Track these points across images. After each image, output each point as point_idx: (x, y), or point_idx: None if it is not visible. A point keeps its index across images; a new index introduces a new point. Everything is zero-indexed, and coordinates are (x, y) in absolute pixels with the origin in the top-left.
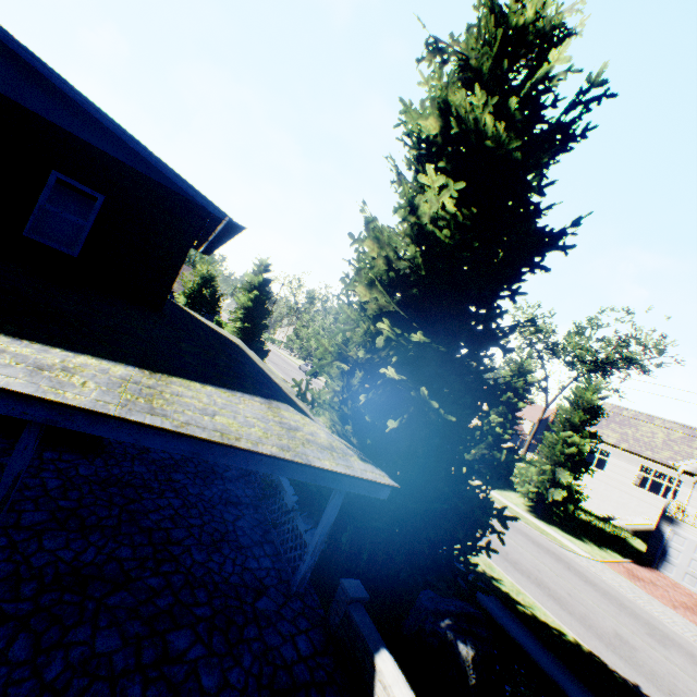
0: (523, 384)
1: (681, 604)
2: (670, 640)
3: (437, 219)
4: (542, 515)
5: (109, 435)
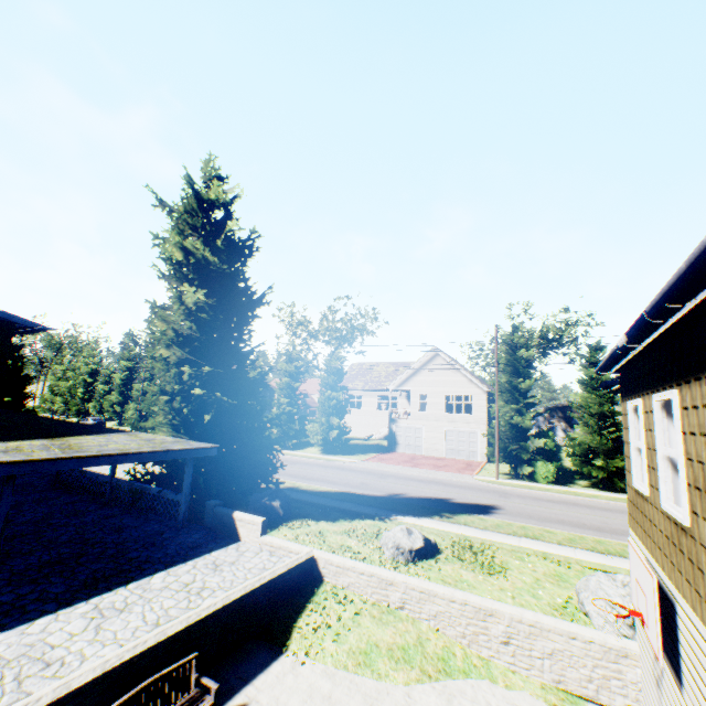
0: (296, 369)
1: (403, 461)
2: (389, 476)
3: (198, 303)
4: (332, 452)
5: (64, 468)
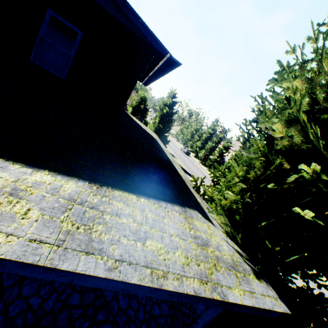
0: None
1: None
2: None
3: None
4: None
5: (42, 275)
